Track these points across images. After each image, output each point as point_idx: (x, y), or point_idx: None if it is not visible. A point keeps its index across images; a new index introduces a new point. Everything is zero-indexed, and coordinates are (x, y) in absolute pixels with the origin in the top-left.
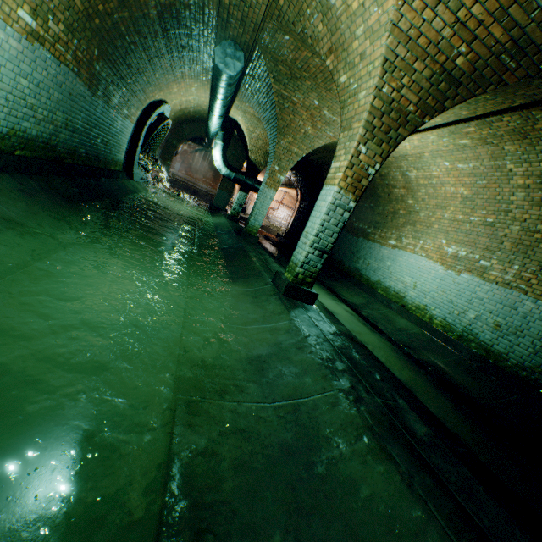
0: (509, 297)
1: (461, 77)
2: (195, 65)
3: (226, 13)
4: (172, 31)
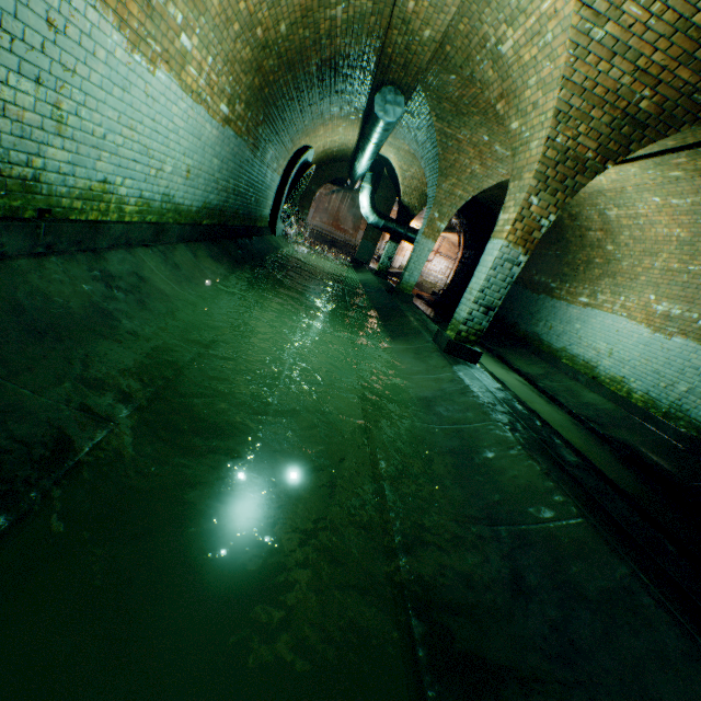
0: None
1: (646, 119)
2: (346, 106)
3: (388, 60)
4: (328, 80)
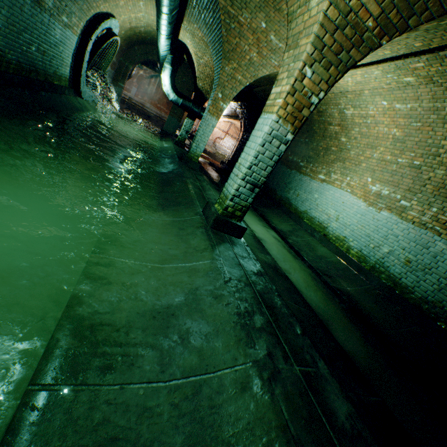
0: (423, 237)
1: None
2: None
3: None
4: None
